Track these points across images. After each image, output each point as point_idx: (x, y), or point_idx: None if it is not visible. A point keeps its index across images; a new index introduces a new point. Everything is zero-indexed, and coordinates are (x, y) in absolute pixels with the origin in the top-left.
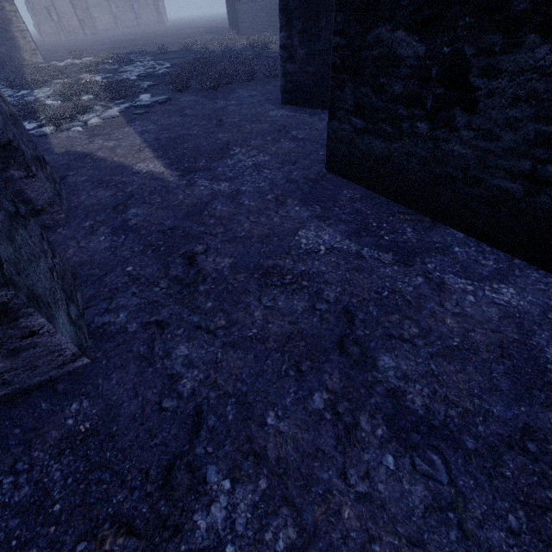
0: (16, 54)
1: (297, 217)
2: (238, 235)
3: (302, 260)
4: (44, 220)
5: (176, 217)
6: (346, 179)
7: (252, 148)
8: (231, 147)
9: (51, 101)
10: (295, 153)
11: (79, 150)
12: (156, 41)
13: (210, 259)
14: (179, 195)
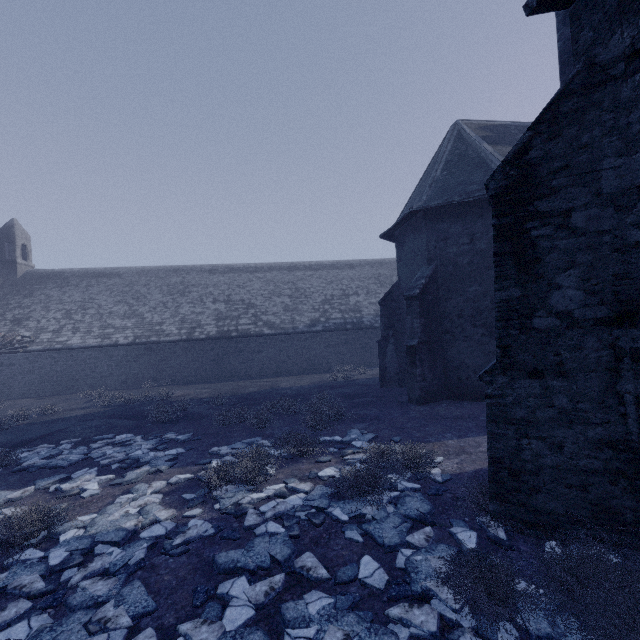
0: None
1: None
2: None
3: None
4: None
5: None
6: None
7: None
8: None
9: (252, 494)
10: None
11: None
12: None
13: None
14: None
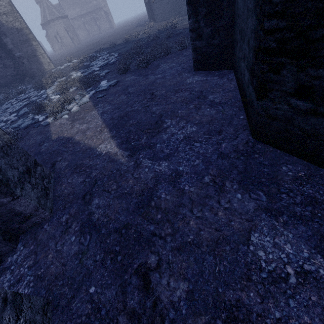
0: (41, 67)
1: (242, 211)
2: (186, 240)
3: (270, 296)
4: (34, 220)
5: (128, 210)
6: (278, 149)
7: (180, 119)
8: (163, 119)
9: (54, 96)
10: (217, 120)
11: (65, 135)
12: (109, 40)
13: (163, 280)
14: (129, 179)
